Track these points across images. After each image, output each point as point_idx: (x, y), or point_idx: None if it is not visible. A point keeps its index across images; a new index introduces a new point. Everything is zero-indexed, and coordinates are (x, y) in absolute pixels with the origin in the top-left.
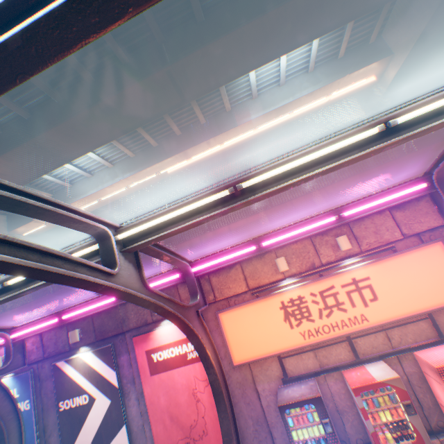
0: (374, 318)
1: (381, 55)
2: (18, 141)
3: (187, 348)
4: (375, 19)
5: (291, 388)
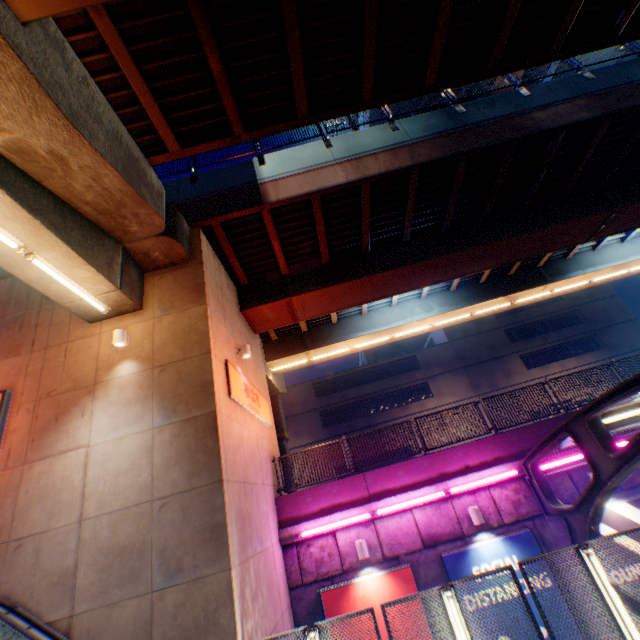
0: None
1: None
2: (435, 250)
3: None
4: None
5: None
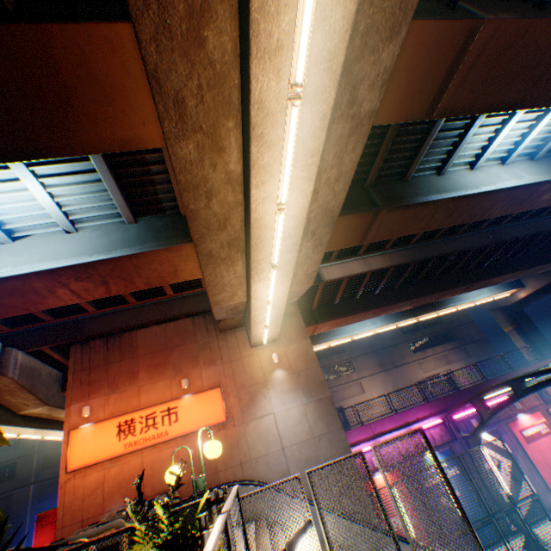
0: None
1: (518, 285)
2: (392, 300)
3: (538, 427)
4: None
5: None
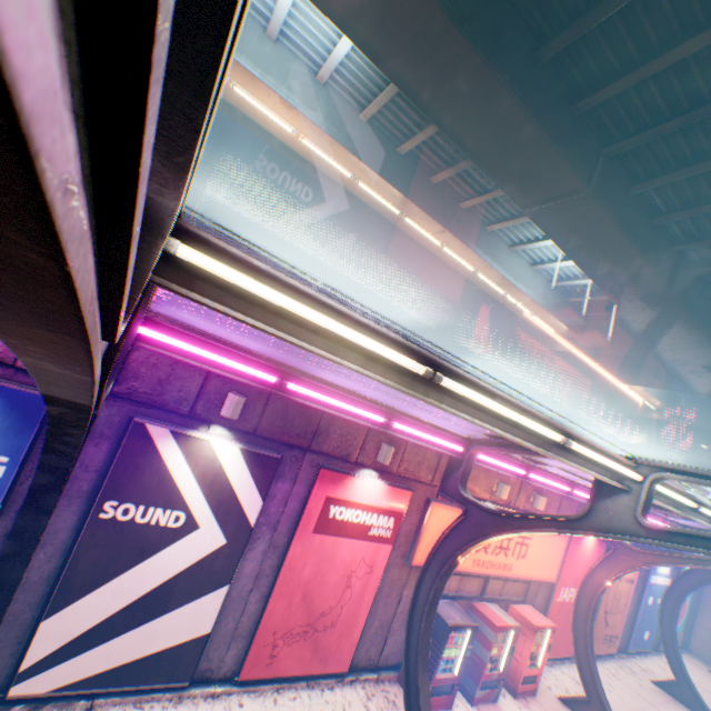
0: (514, 570)
1: (579, 331)
2: None
3: (376, 521)
4: (607, 308)
5: (444, 607)
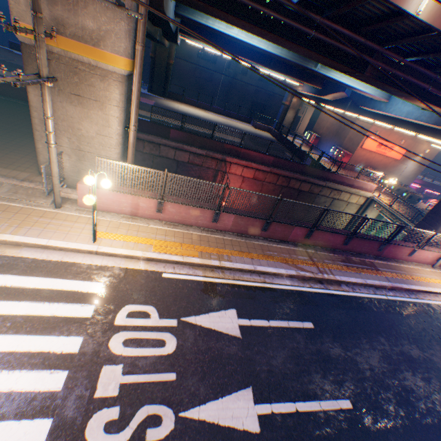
0: None
1: None
2: None
3: (431, 204)
4: None
5: None
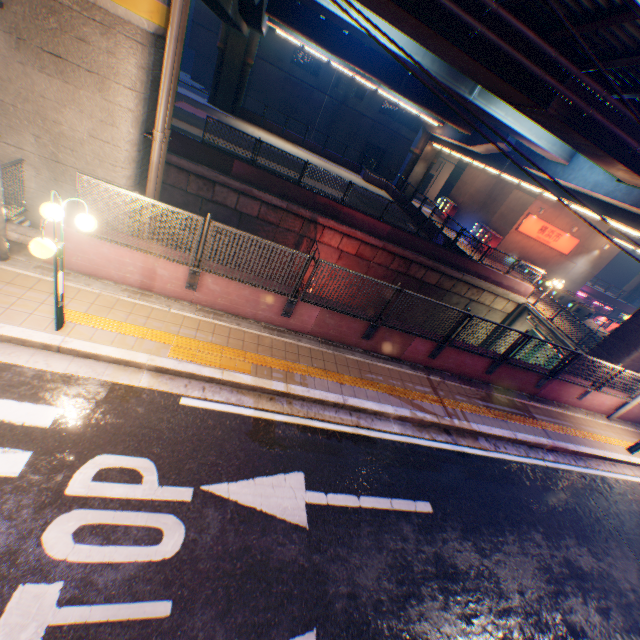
0: None
1: None
2: None
3: (599, 323)
4: None
5: None
